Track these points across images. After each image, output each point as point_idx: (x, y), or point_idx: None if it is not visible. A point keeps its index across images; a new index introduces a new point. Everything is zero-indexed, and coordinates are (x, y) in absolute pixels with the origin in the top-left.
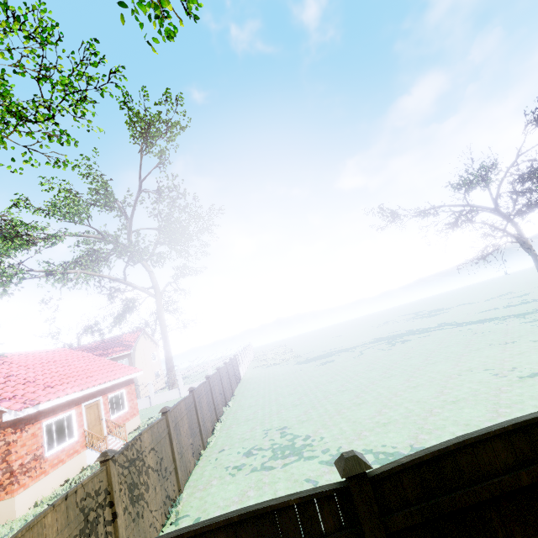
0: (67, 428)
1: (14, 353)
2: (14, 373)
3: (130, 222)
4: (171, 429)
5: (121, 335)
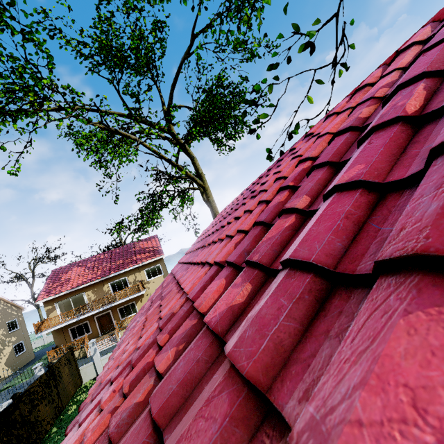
0: None
1: None
2: None
3: (172, 93)
4: None
5: (133, 244)
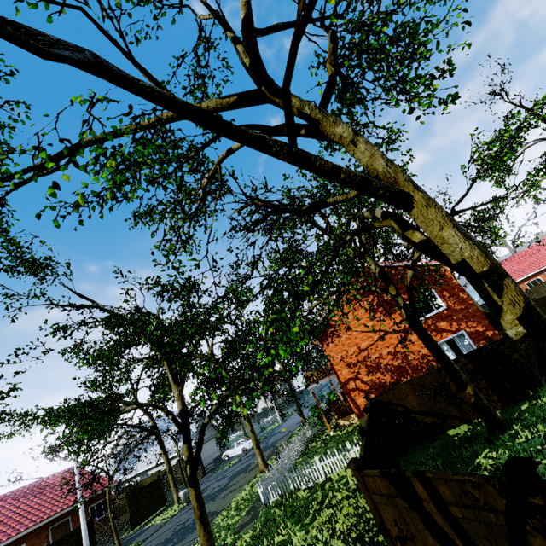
0: (539, 283)
1: (516, 254)
2: (511, 268)
3: None
4: (531, 294)
5: None
